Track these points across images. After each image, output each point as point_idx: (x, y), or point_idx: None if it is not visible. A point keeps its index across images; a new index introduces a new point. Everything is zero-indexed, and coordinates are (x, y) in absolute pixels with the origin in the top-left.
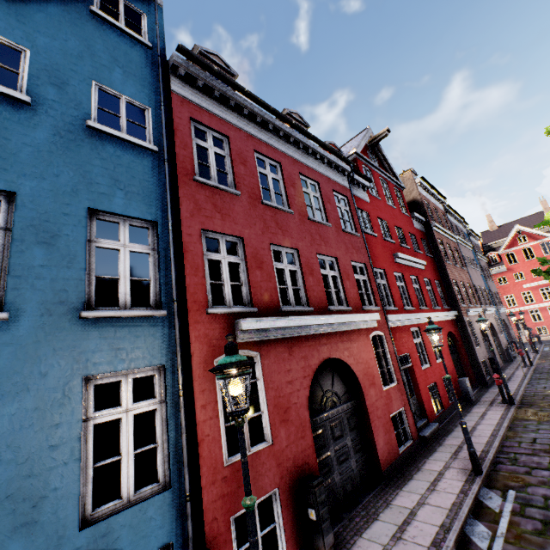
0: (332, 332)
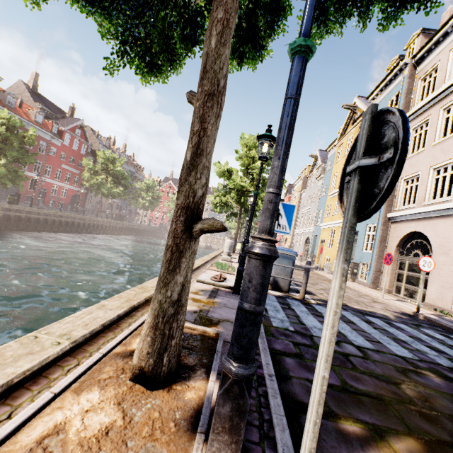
0: None
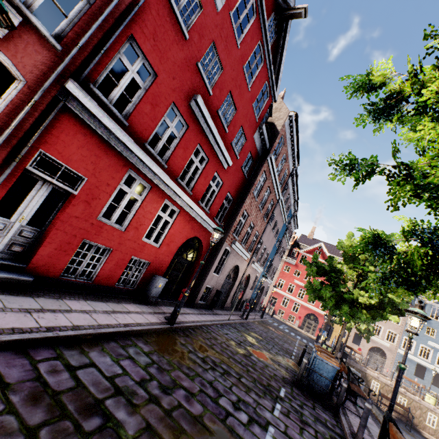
0: None
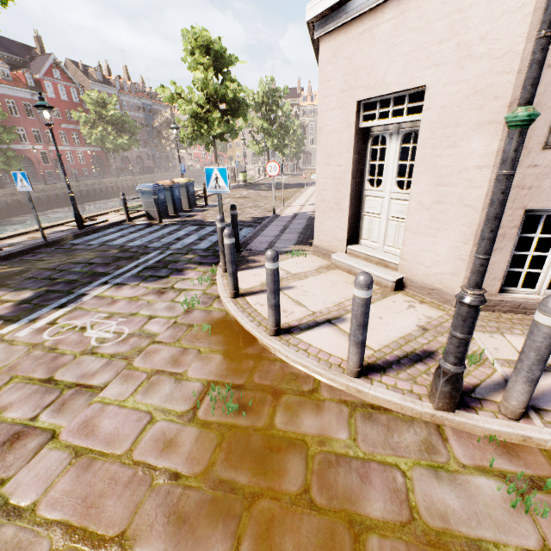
0: (22, 149)
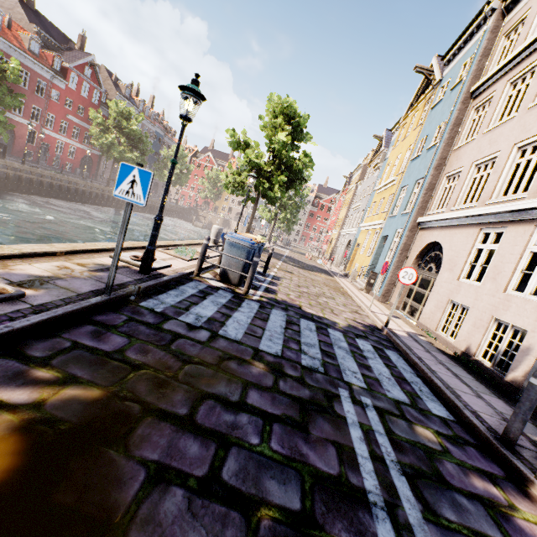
0: (11, 118)
